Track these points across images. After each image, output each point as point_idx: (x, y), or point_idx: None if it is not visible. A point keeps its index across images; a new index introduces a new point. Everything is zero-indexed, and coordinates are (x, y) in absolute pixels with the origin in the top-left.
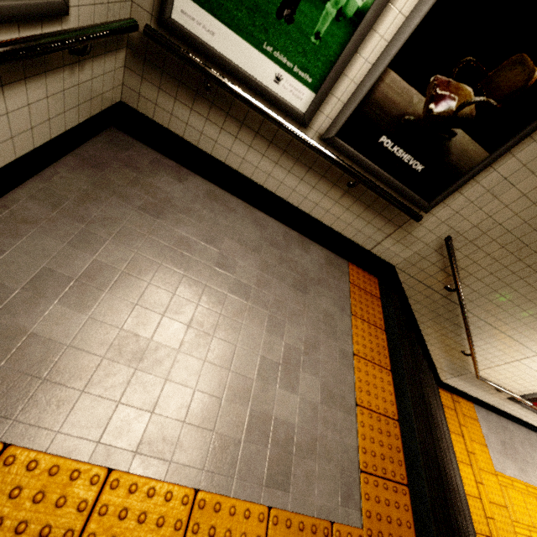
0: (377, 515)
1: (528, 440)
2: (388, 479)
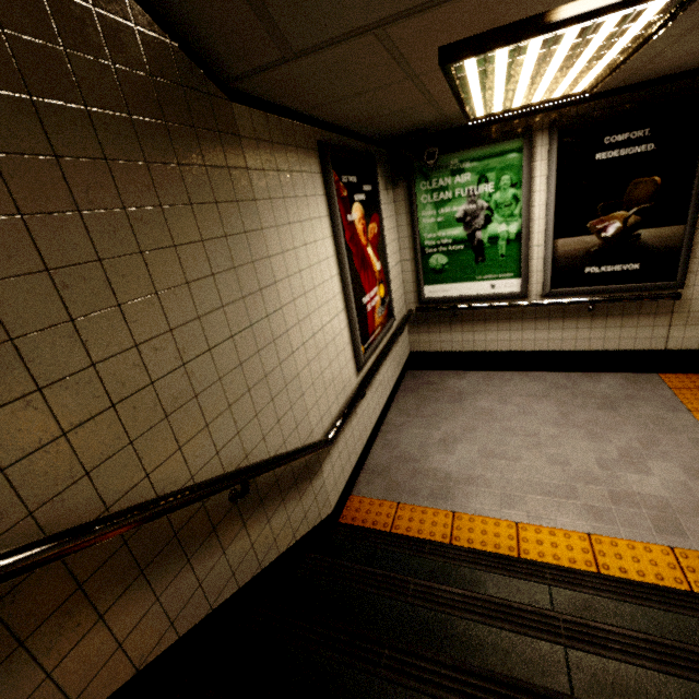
0: None
1: None
2: None
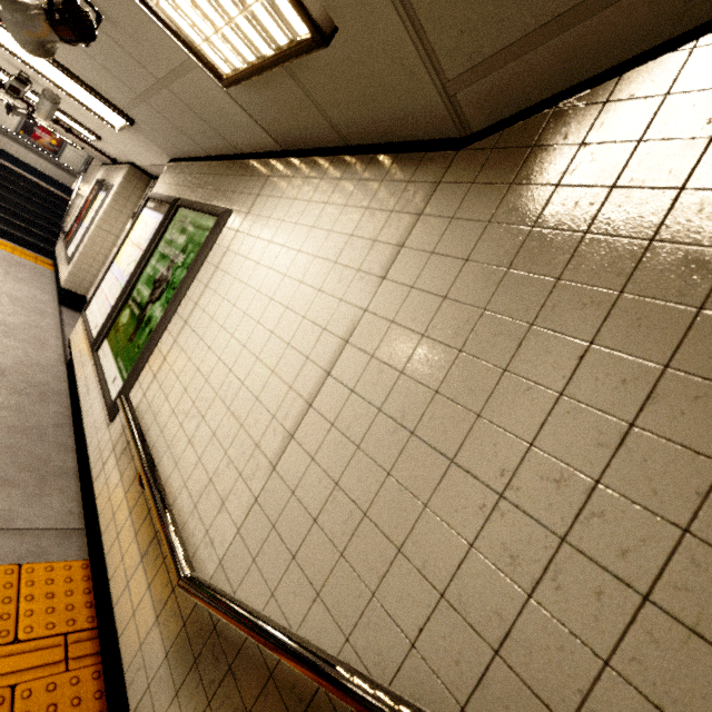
0: None
1: (40, 282)
2: None
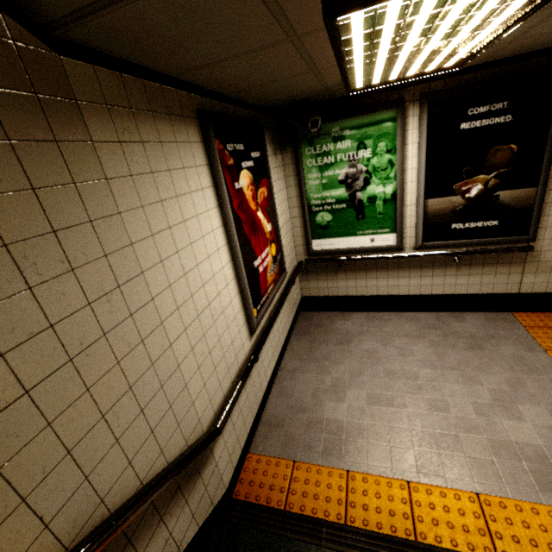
0: None
1: None
2: None
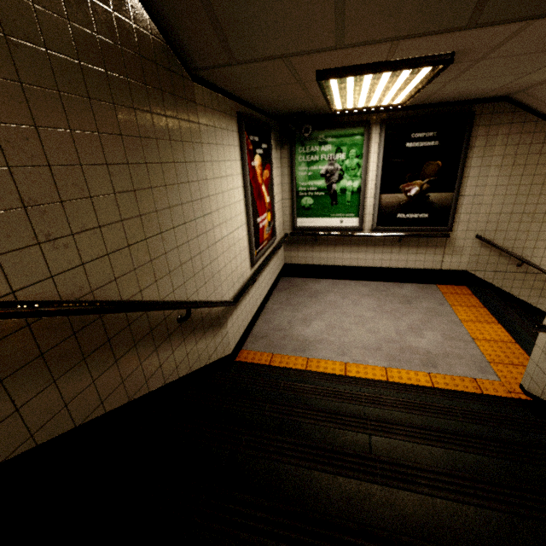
0: (511, 377)
1: None
2: (517, 365)
